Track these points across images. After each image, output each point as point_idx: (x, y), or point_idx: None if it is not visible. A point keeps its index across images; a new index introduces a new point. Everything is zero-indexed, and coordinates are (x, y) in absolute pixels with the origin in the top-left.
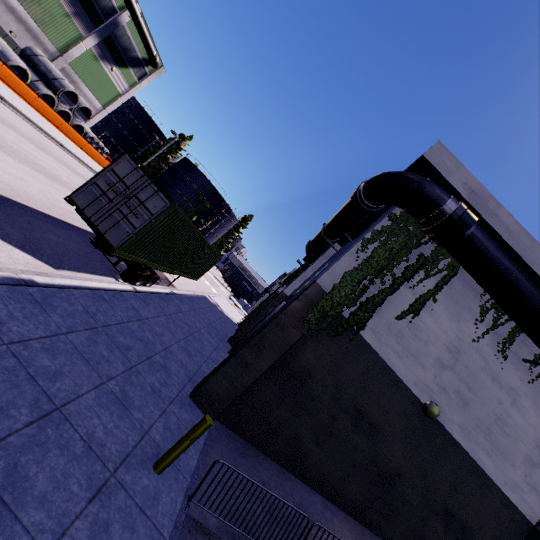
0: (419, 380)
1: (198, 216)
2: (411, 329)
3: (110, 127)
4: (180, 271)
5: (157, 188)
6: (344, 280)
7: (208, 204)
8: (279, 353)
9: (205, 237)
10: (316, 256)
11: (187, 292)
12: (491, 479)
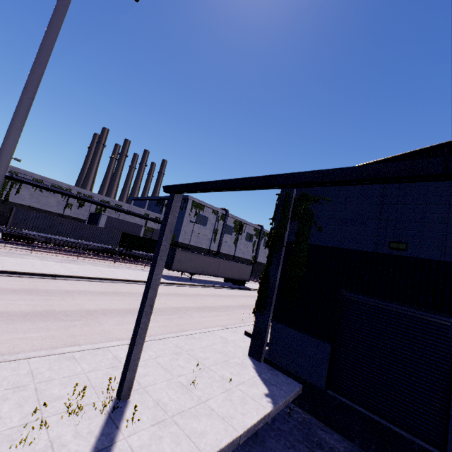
0: (28, 203)
1: None
2: (20, 195)
3: None
4: None
5: None
6: None
7: None
8: None
9: None
10: None
11: None
12: (52, 211)
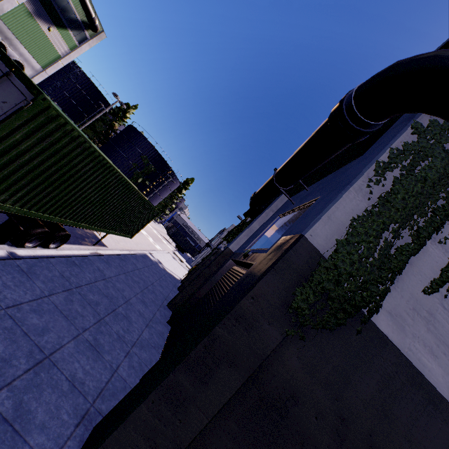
0: None
1: (143, 178)
2: (446, 308)
3: (58, 96)
4: (104, 227)
5: (8, 68)
6: (354, 232)
7: (153, 167)
8: (245, 372)
9: (150, 198)
10: (261, 209)
11: (121, 251)
12: None
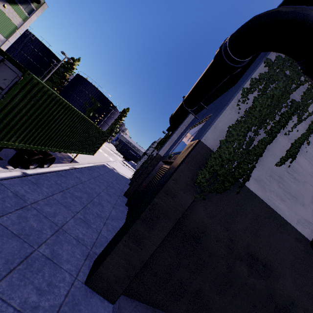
0: (301, 217)
1: (93, 112)
2: (290, 173)
3: (20, 58)
4: (75, 150)
5: (2, 56)
6: (230, 135)
7: (99, 104)
8: (173, 220)
9: (100, 126)
10: (177, 125)
11: (88, 164)
12: None
